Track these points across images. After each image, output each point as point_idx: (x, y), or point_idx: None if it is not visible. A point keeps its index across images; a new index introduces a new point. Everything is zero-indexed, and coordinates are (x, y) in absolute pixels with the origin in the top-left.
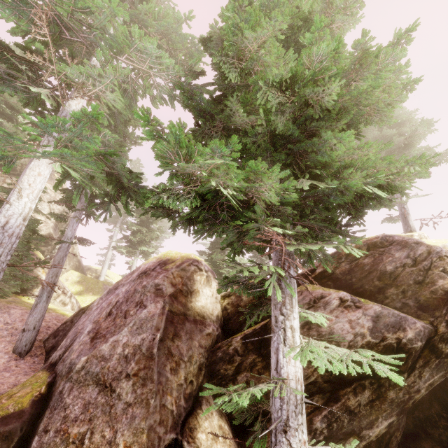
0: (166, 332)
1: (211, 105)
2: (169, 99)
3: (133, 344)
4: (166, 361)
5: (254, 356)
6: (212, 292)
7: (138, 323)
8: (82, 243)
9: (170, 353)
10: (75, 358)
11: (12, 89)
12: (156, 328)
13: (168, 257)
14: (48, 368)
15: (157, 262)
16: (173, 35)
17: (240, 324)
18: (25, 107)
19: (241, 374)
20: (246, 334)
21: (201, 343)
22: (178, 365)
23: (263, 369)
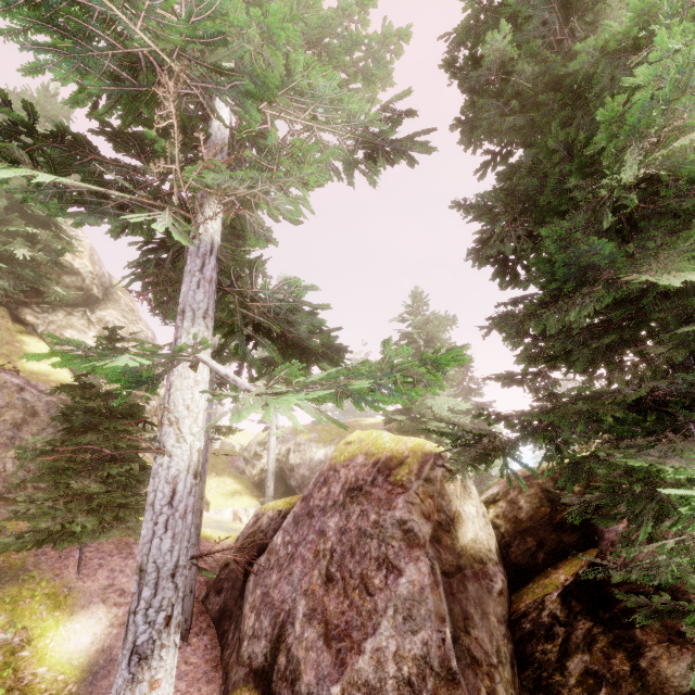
0: (454, 618)
1: (618, 257)
2: (345, 168)
3: (411, 655)
4: (476, 680)
5: (588, 624)
6: (475, 506)
7: (401, 609)
8: (224, 432)
9: (474, 661)
10: (313, 683)
11: (100, 217)
12: (438, 617)
13: (387, 454)
14: (256, 684)
15: (371, 464)
16: (331, 40)
17: (530, 554)
18: (116, 238)
19: (573, 658)
20: (566, 587)
21: (497, 615)
22: (491, 679)
23: (611, 647)
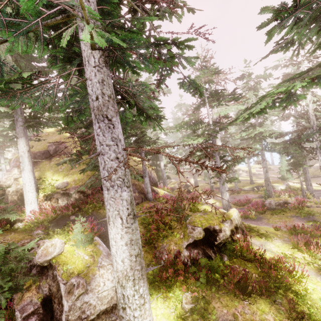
0: None
1: None
2: None
3: None
4: None
5: None
6: None
7: None
8: None
9: None
10: None
11: None
12: None
13: None
14: None
15: None
16: None
17: None
18: None
19: None
20: None
21: None
22: None
23: None
